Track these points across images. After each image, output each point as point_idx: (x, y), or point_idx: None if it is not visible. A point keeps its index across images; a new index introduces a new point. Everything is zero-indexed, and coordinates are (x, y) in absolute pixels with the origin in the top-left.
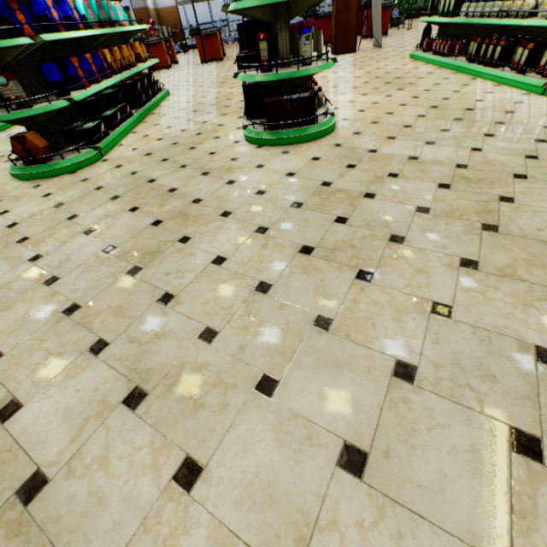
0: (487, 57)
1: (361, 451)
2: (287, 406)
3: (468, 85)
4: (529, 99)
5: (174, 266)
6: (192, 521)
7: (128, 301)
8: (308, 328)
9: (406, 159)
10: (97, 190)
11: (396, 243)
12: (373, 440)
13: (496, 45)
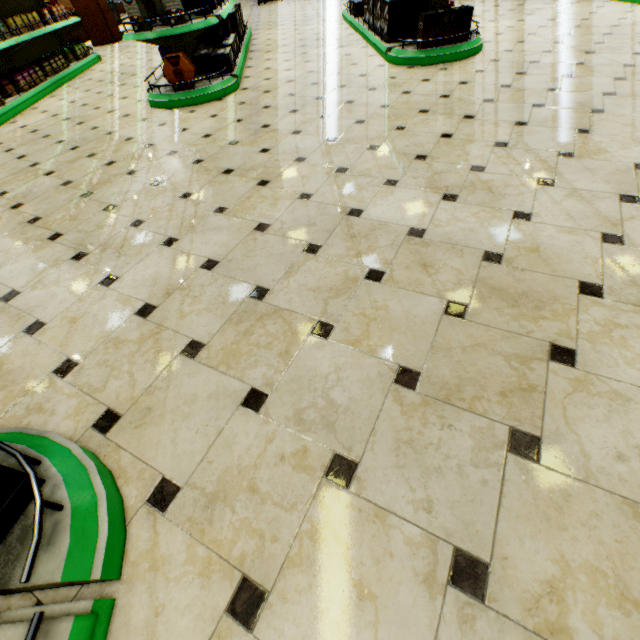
0: None
1: (632, 196)
2: (568, 188)
3: (604, 7)
4: None
5: (408, 142)
6: (541, 228)
7: (388, 162)
8: (556, 158)
9: (572, 65)
10: (266, 108)
11: (597, 113)
12: (638, 192)
13: None
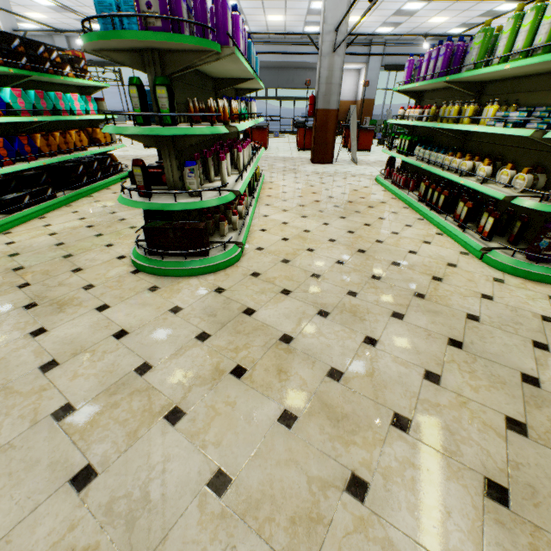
0: (433, 201)
1: None
2: None
3: (411, 227)
4: (465, 262)
5: None
6: None
7: None
8: None
9: (277, 338)
10: None
11: None
12: None
13: (440, 193)
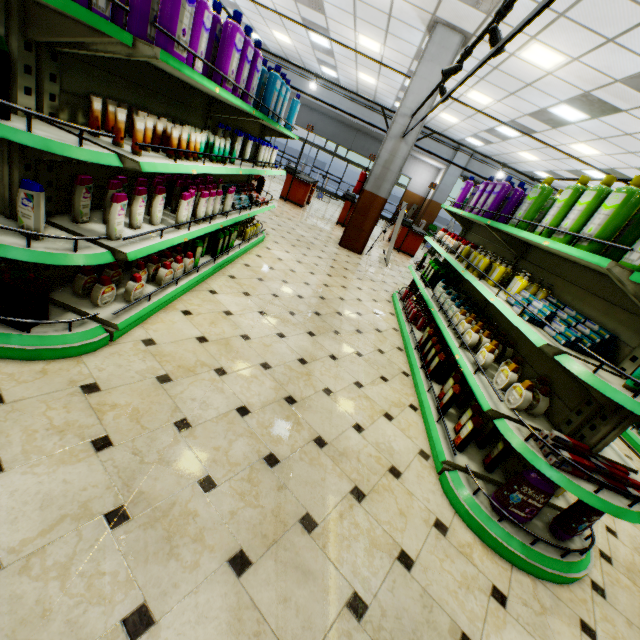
0: (427, 359)
1: None
2: None
3: (385, 383)
4: (416, 473)
5: None
6: None
7: None
8: None
9: None
10: None
11: None
12: None
13: (438, 352)
